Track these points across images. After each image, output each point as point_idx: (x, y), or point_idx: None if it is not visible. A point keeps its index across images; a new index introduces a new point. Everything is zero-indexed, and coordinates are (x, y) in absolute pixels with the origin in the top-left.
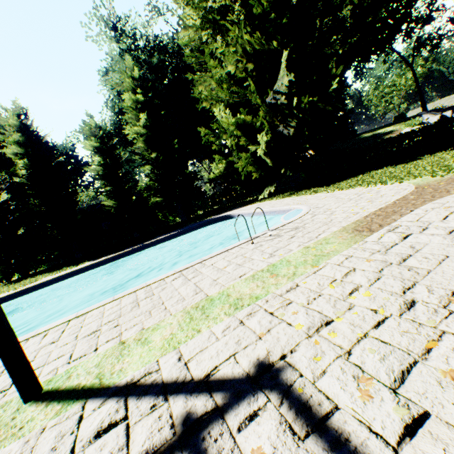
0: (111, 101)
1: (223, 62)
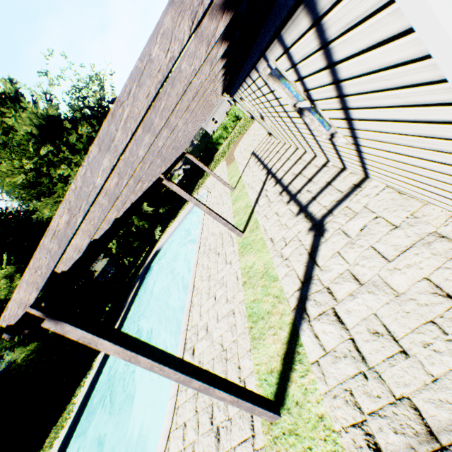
0: None
1: (64, 183)
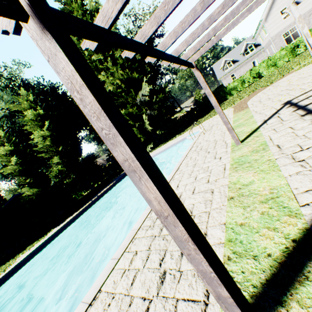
0: None
1: None
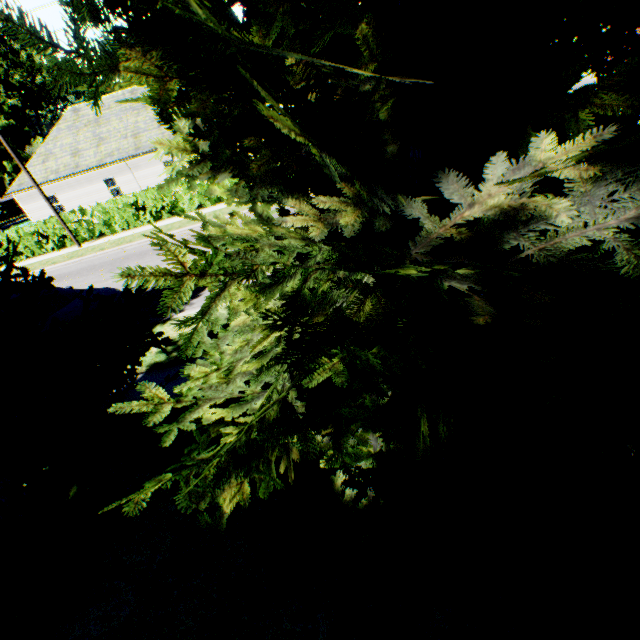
0: None
1: None
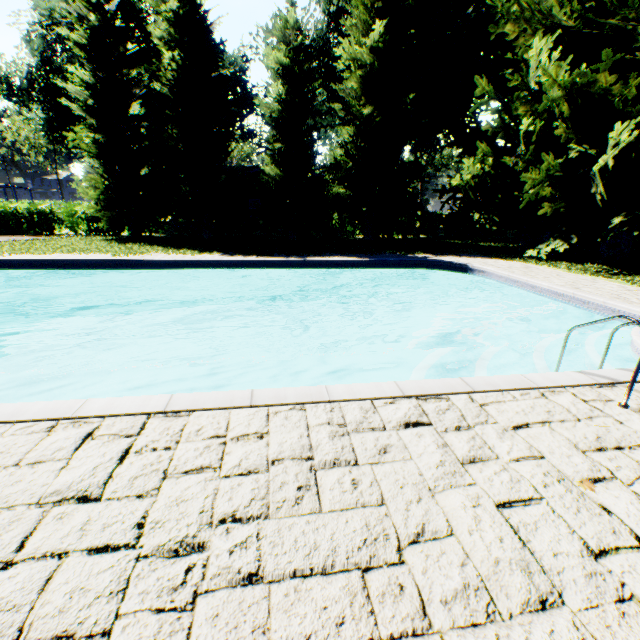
0: None
1: None
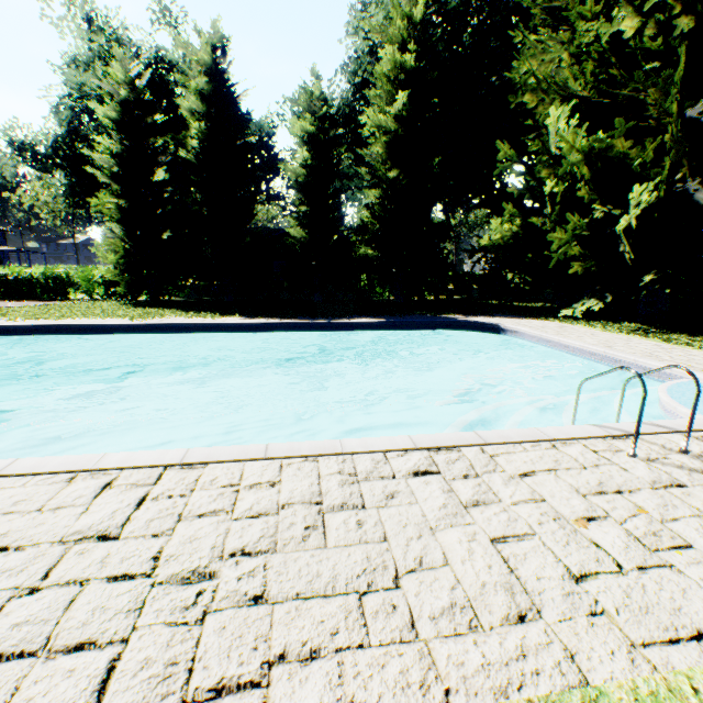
0: (353, 63)
1: (609, 11)
